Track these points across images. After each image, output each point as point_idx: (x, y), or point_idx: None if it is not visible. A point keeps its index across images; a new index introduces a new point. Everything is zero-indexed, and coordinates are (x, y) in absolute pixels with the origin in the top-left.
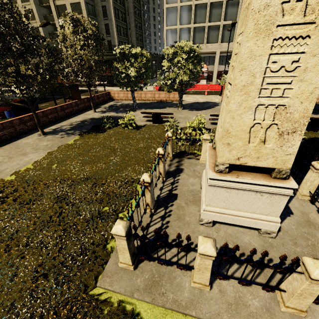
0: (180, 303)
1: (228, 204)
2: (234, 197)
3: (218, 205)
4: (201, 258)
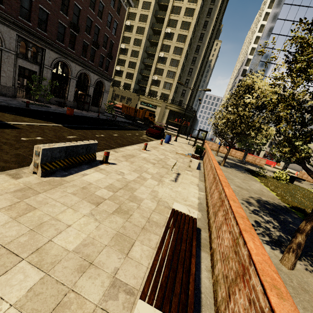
0: None
1: None
2: None
3: None
4: None
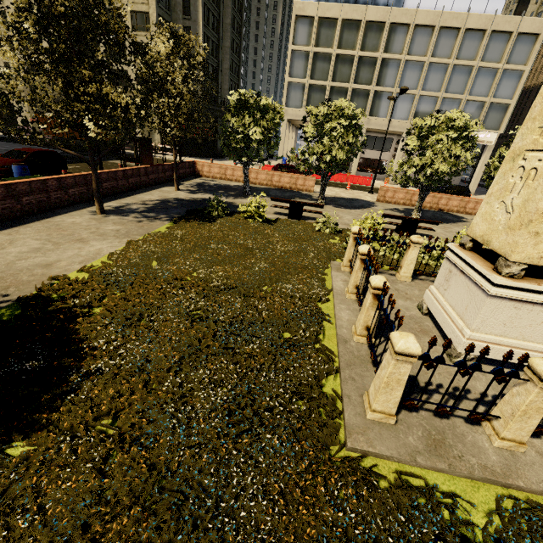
0: (492, 470)
1: (509, 329)
2: (523, 316)
3: (492, 330)
4: (540, 391)
